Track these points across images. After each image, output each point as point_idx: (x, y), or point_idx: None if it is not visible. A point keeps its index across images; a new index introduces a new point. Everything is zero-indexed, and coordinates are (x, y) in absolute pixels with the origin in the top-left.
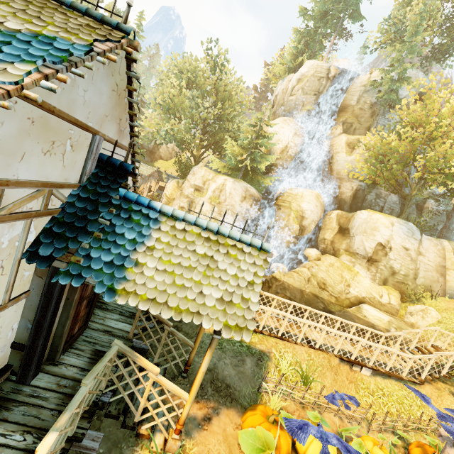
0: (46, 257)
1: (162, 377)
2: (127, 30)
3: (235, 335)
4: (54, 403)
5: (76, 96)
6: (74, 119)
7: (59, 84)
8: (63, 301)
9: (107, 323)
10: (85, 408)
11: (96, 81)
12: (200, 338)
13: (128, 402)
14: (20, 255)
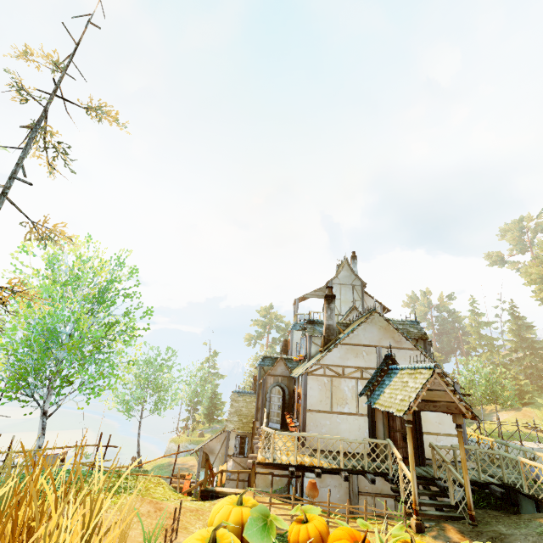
0: (362, 393)
1: (402, 463)
2: (374, 309)
3: (397, 413)
4: (371, 466)
5: (360, 338)
6: (361, 344)
7: (352, 337)
8: (382, 425)
9: (432, 470)
10: (373, 465)
11: (368, 330)
12: (463, 473)
13: (398, 483)
14: (357, 394)
